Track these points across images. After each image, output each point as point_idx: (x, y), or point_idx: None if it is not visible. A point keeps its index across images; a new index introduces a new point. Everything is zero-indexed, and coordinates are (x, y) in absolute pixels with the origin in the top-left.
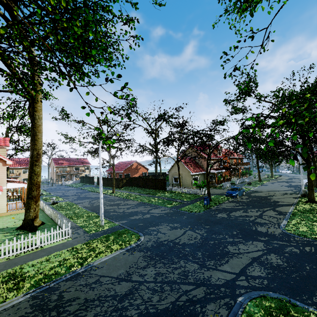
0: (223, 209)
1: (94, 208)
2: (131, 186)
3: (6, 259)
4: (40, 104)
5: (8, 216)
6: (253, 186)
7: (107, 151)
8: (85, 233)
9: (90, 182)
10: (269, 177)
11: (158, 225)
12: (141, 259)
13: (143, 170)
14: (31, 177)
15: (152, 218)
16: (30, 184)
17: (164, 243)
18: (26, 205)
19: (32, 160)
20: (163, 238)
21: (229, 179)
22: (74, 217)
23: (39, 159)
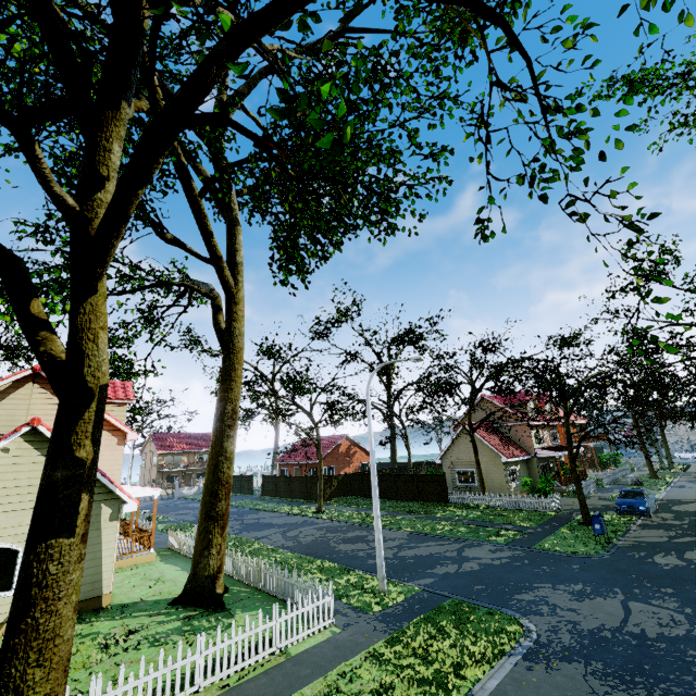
0: (650, 546)
1: (312, 549)
2: (350, 497)
3: (220, 687)
4: (242, 307)
5: (118, 573)
6: (655, 490)
7: (306, 412)
8: (360, 612)
9: (243, 488)
10: (665, 469)
11: (529, 587)
12: (599, 684)
13: (361, 458)
14: (218, 464)
15: (493, 571)
16: (216, 482)
17: (605, 636)
18: (203, 538)
19: (222, 426)
20: (586, 622)
21: (582, 472)
22: (288, 572)
23: (234, 423)
